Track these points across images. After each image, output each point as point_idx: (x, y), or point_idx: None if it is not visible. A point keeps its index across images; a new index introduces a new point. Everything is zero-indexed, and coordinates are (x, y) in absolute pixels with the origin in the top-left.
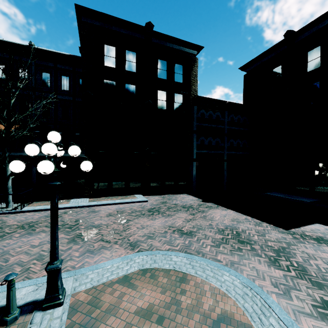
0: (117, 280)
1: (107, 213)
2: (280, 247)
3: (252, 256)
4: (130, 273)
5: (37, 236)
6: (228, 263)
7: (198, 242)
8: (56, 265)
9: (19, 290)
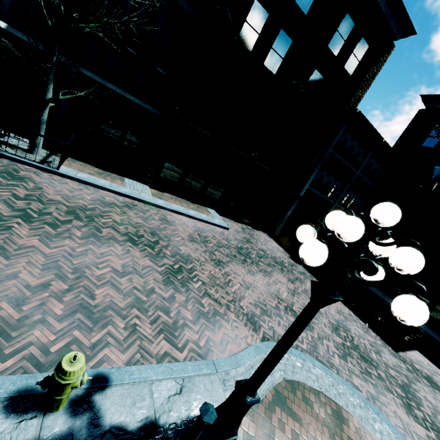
0: (270, 396)
1: (188, 235)
2: (403, 382)
3: (385, 390)
4: (276, 385)
5: (111, 247)
6: (369, 397)
7: (321, 342)
8: (256, 399)
9: (155, 385)
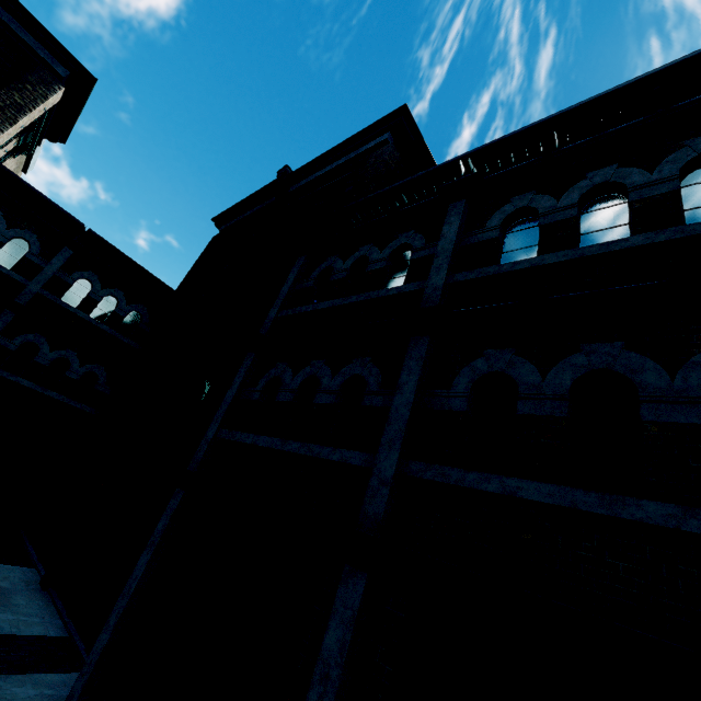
0: None
1: None
2: None
3: None
4: None
5: None
6: None
7: None
8: None
9: None
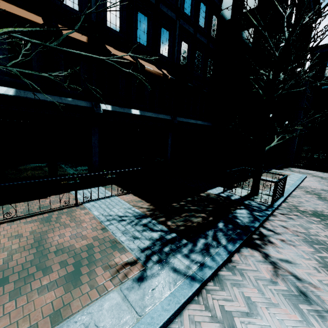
0: None
1: None
2: None
3: None
4: None
5: None
6: None
7: None
8: None
9: None
